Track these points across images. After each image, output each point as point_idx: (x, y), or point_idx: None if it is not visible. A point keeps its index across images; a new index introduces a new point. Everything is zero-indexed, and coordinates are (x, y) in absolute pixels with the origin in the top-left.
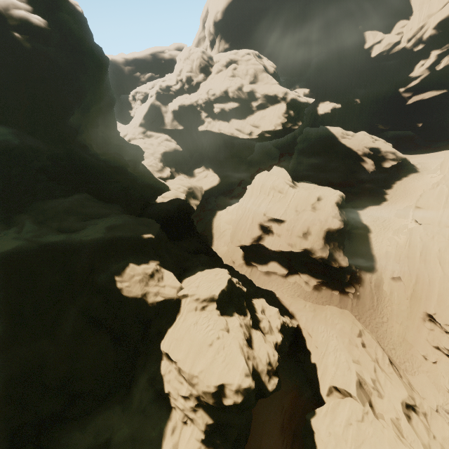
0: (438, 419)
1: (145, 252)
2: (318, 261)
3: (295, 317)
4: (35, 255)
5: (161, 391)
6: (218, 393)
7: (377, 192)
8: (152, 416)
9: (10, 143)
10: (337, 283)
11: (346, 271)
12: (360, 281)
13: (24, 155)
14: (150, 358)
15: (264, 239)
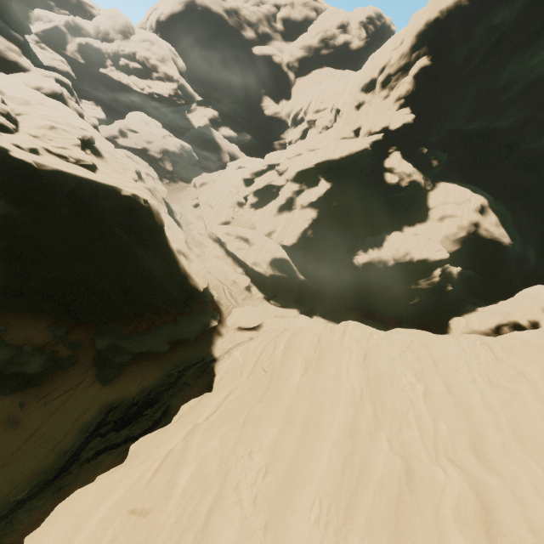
0: (163, 187)
1: (13, 42)
2: (151, 157)
3: None
4: None
5: None
6: (39, 87)
7: None
8: None
9: None
10: (160, 176)
11: (169, 174)
12: (176, 182)
13: None
14: None
15: (119, 139)
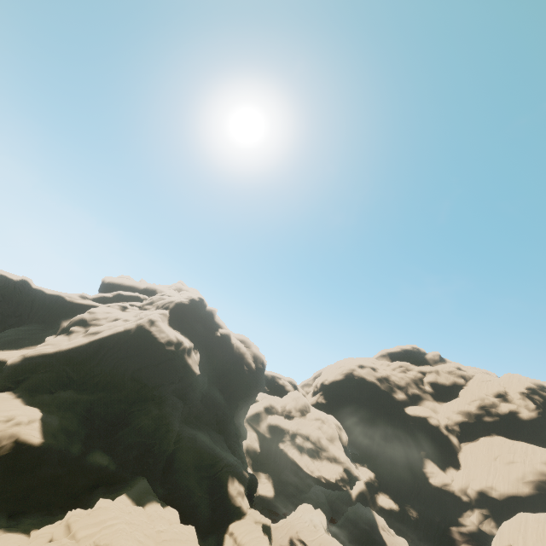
0: None
1: (242, 480)
2: None
3: None
4: (209, 447)
5: (220, 545)
6: None
7: None
8: None
9: (223, 401)
10: None
11: None
12: None
13: (221, 407)
14: (220, 530)
15: None
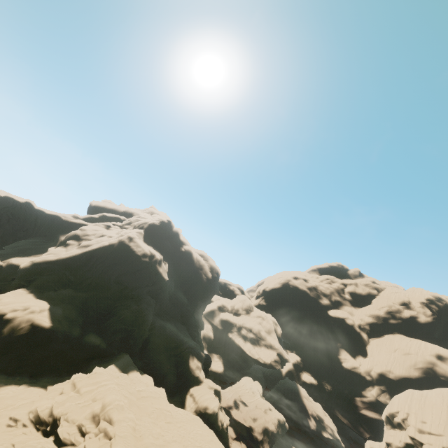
0: None
1: (199, 358)
2: (254, 438)
3: (231, 444)
4: (175, 334)
5: (183, 402)
6: (206, 406)
7: (312, 447)
8: (179, 405)
9: (186, 301)
10: None
11: None
12: None
13: (184, 305)
14: (183, 392)
15: (233, 409)
